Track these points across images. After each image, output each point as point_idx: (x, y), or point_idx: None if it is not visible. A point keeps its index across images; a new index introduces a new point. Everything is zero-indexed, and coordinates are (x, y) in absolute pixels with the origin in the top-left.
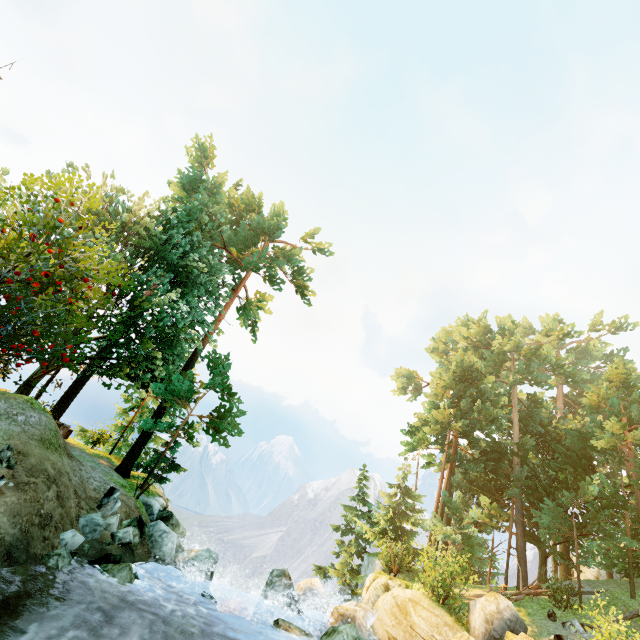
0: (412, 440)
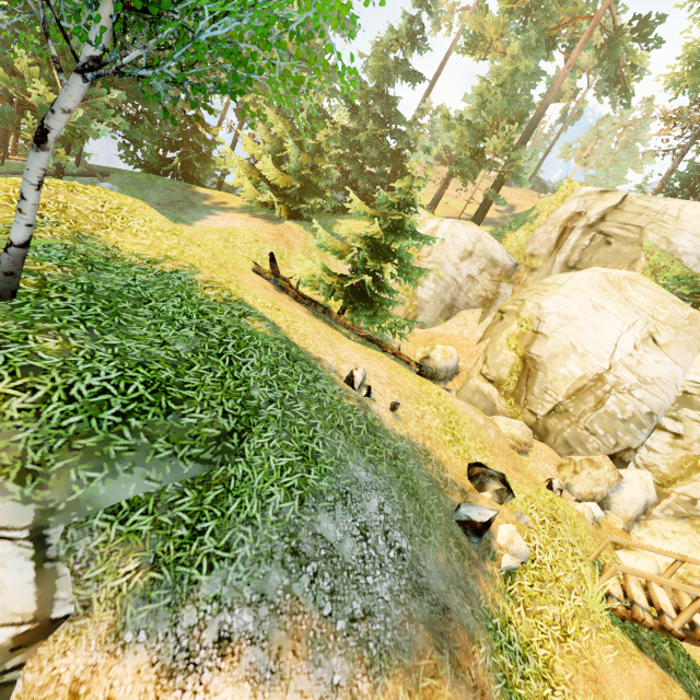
0: None
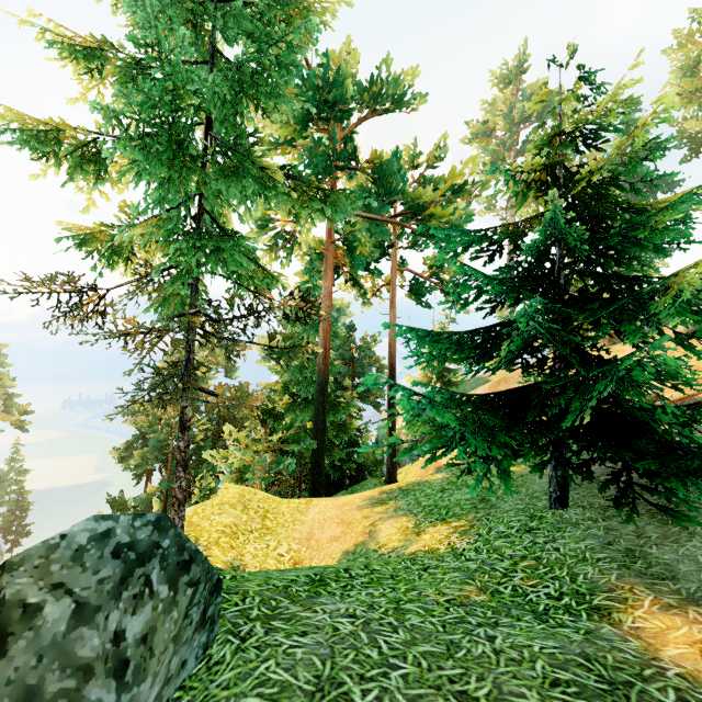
0: (123, 465)
